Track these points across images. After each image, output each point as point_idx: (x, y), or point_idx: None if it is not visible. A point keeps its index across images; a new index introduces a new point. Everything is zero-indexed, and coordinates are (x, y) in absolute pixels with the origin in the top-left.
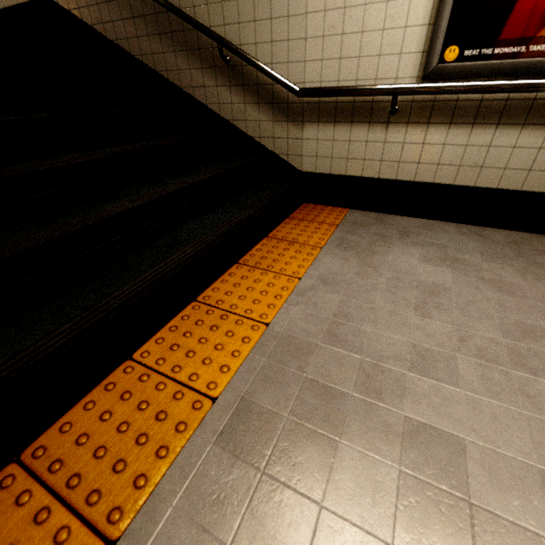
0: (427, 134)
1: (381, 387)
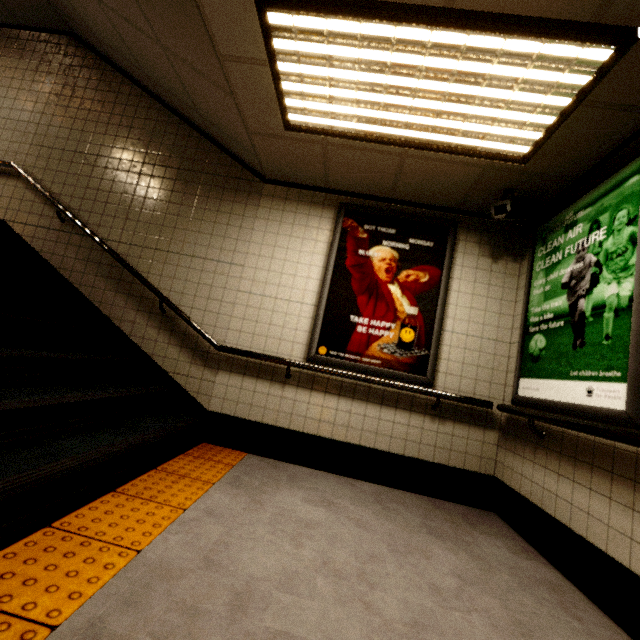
0: (311, 396)
1: (248, 603)
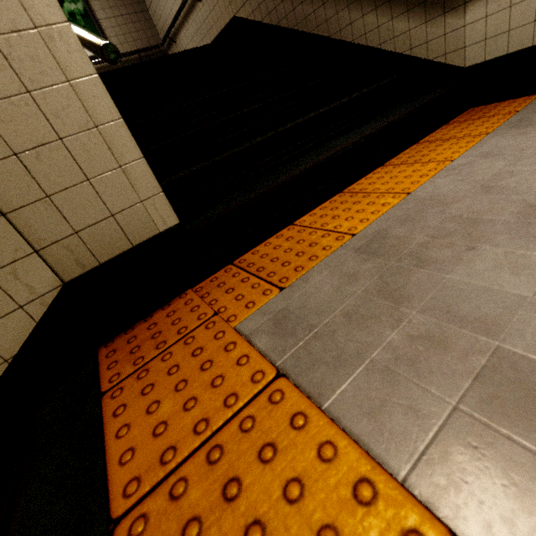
0: None
1: None
